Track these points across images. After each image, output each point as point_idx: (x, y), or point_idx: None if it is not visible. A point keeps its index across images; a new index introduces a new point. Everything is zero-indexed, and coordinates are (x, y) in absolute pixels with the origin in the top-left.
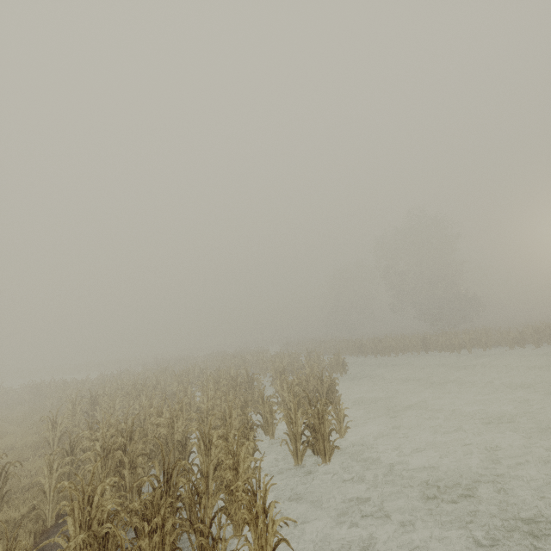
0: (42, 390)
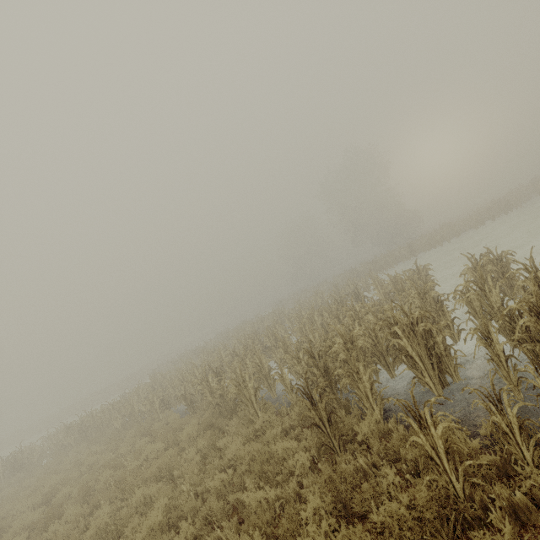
0: (84, 425)
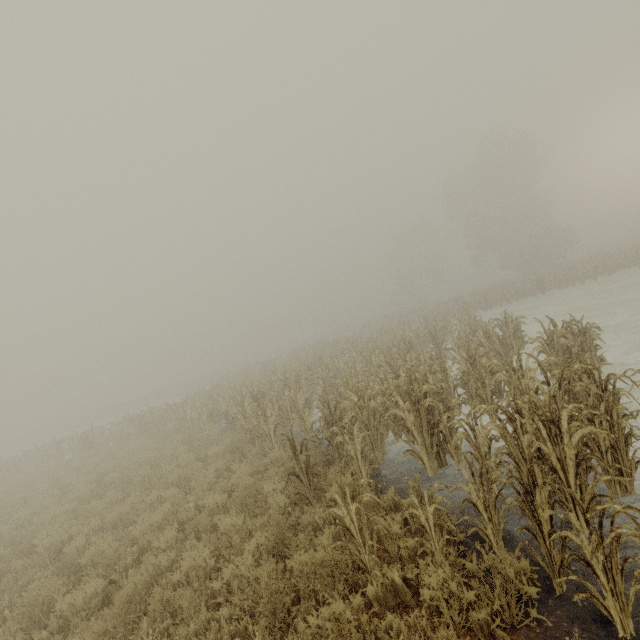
0: (145, 420)
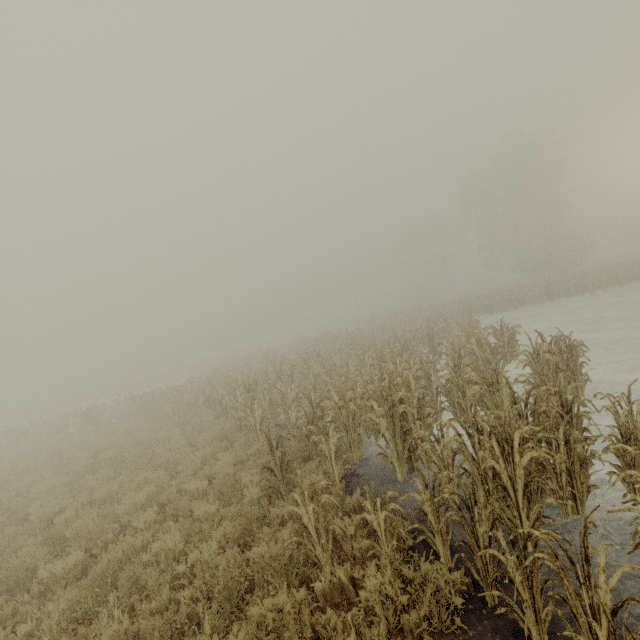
0: (146, 400)
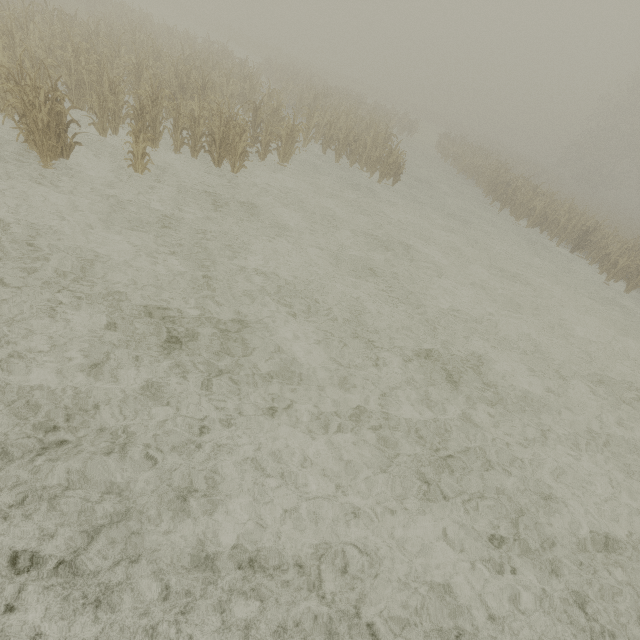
0: None
